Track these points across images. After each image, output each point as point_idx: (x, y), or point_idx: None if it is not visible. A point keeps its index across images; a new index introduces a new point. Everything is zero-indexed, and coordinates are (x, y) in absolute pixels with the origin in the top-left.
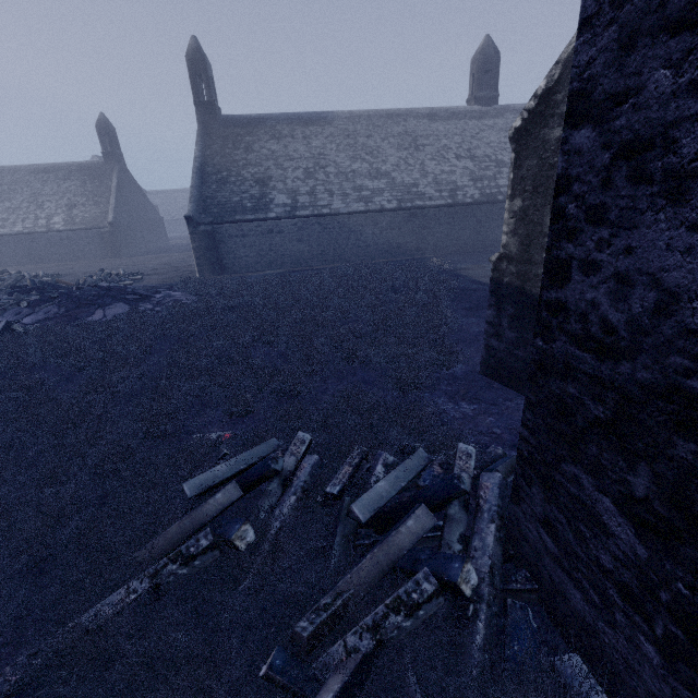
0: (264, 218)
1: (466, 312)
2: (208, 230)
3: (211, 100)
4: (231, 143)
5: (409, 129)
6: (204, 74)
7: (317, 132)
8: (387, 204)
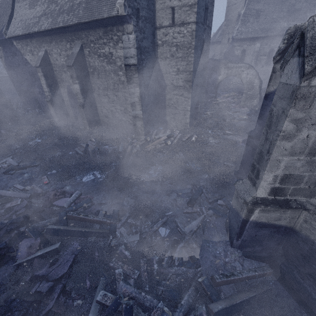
0: None
1: None
2: None
3: None
4: None
5: None
6: None
7: None
8: None
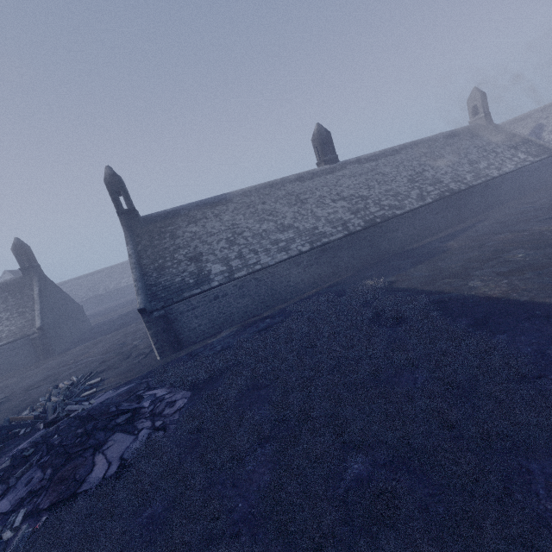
0: (209, 288)
1: (479, 329)
2: (162, 314)
3: (131, 208)
4: (157, 235)
5: (289, 191)
6: (122, 190)
7: (224, 209)
8: (302, 248)
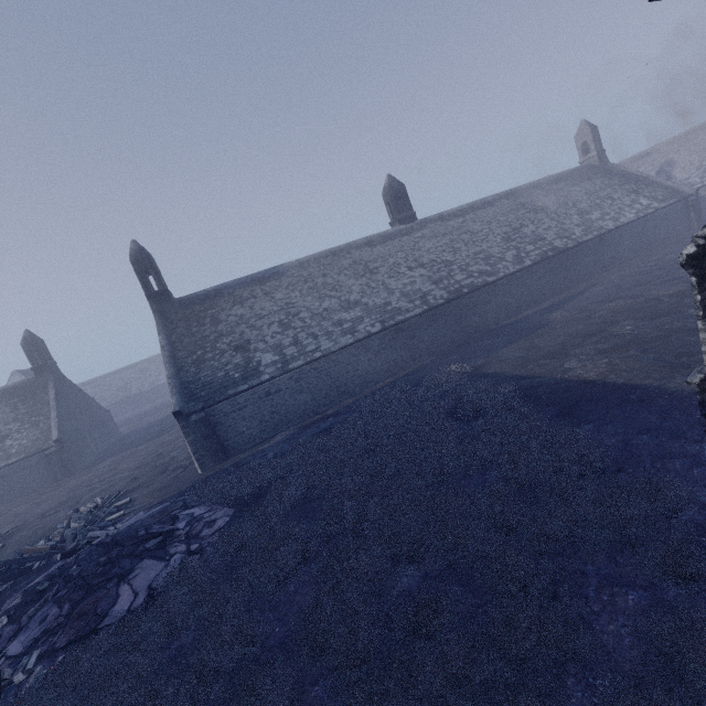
0: (258, 383)
1: (565, 419)
2: (202, 417)
3: (163, 289)
4: (195, 321)
5: (356, 259)
6: (151, 269)
7: (276, 286)
8: (372, 328)
